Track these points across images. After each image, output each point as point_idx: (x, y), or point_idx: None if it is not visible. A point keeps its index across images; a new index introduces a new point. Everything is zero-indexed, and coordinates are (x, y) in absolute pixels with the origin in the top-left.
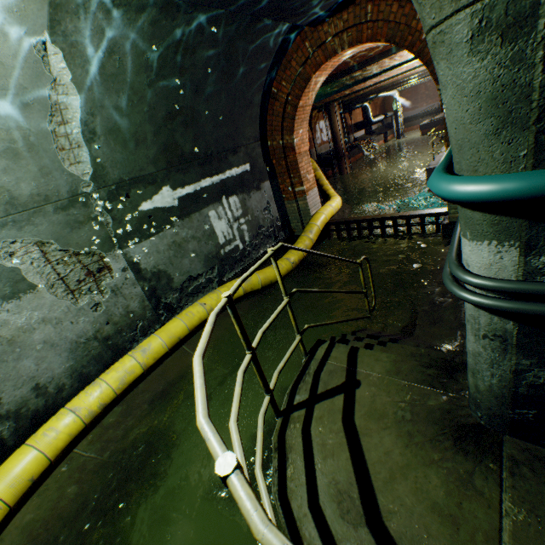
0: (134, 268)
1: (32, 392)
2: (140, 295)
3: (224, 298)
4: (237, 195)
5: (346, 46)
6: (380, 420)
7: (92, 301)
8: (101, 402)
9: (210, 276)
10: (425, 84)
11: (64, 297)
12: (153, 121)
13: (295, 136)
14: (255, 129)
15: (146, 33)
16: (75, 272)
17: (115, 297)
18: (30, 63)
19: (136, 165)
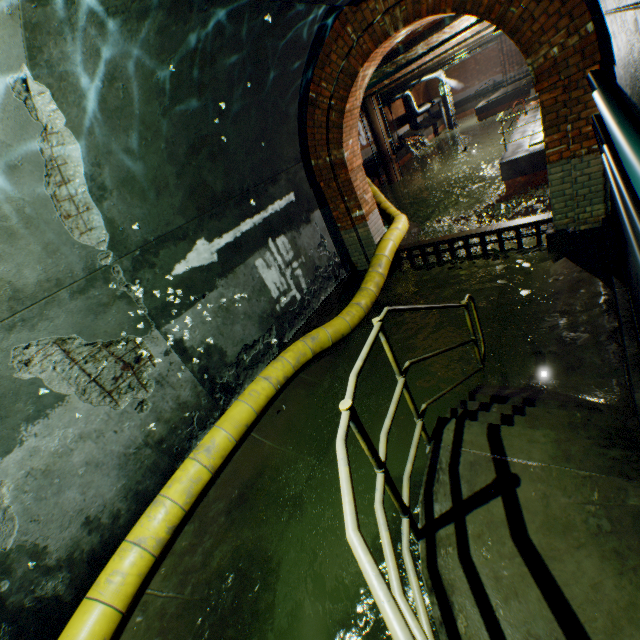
0: (179, 349)
1: (83, 528)
2: (190, 381)
3: (345, 411)
4: (284, 234)
5: (400, 24)
6: (566, 534)
7: (135, 399)
8: (169, 525)
9: (268, 340)
10: (474, 58)
11: (100, 402)
12: (174, 159)
13: (344, 149)
14: (295, 147)
15: (152, 46)
16: (108, 369)
17: (161, 389)
18: (9, 111)
19: (161, 219)
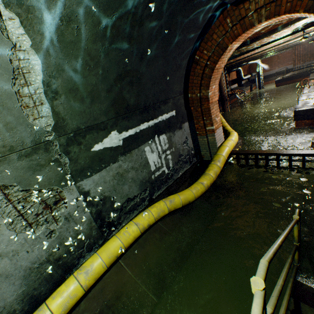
0: (85, 197)
1: None
2: (88, 218)
3: None
4: (165, 133)
5: (263, 19)
6: None
7: (47, 229)
8: None
9: (143, 196)
10: (277, 55)
11: (22, 230)
12: (106, 81)
13: (209, 90)
14: (181, 85)
15: (101, 3)
16: (34, 207)
17: (67, 223)
18: None
19: (91, 116)
